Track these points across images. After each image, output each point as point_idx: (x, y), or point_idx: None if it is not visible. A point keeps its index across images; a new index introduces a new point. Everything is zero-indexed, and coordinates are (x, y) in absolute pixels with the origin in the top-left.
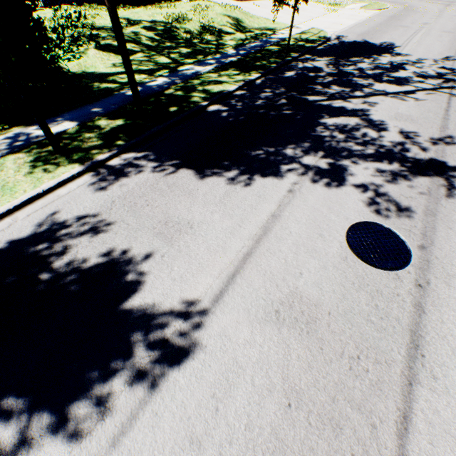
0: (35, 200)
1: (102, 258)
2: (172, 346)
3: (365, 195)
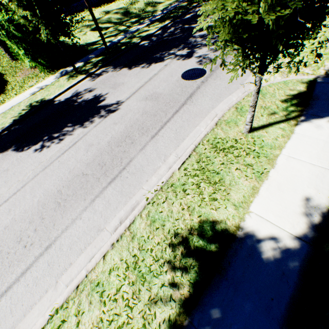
0: (71, 88)
1: (93, 97)
2: (112, 110)
3: (198, 60)
